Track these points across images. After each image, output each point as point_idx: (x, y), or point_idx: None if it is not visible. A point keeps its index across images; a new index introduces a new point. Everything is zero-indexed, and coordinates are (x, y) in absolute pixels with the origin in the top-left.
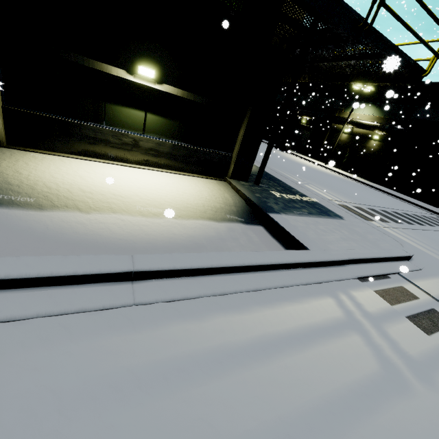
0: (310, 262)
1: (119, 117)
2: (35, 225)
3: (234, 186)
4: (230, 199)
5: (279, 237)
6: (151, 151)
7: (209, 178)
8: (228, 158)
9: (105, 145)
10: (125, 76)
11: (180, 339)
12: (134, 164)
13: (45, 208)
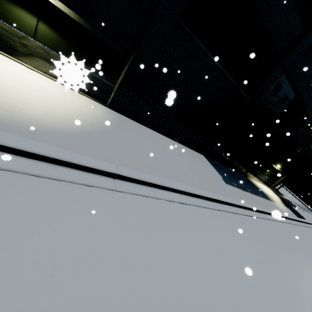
0: (309, 223)
1: (265, 172)
2: (276, 206)
3: (275, 192)
4: (279, 198)
5: (293, 213)
6: (264, 179)
7: (268, 187)
8: (274, 182)
9: (259, 177)
10: (274, 166)
11: (310, 232)
12: (259, 181)
13: (273, 201)
